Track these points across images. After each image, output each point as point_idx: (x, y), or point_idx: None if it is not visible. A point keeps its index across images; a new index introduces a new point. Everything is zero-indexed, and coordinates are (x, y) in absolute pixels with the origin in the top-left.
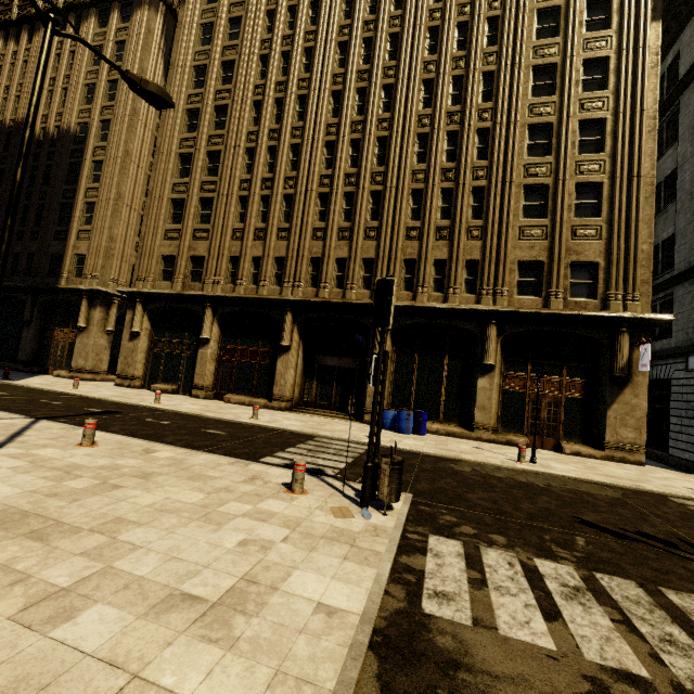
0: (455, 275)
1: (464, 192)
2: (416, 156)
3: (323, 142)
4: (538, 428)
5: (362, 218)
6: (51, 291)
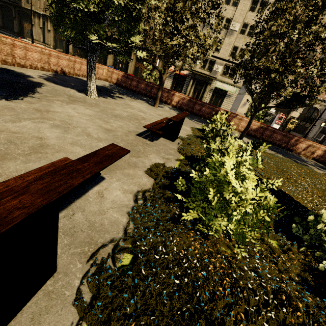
0: None
1: None
2: None
3: None
4: (140, 77)
5: None
6: (20, 7)
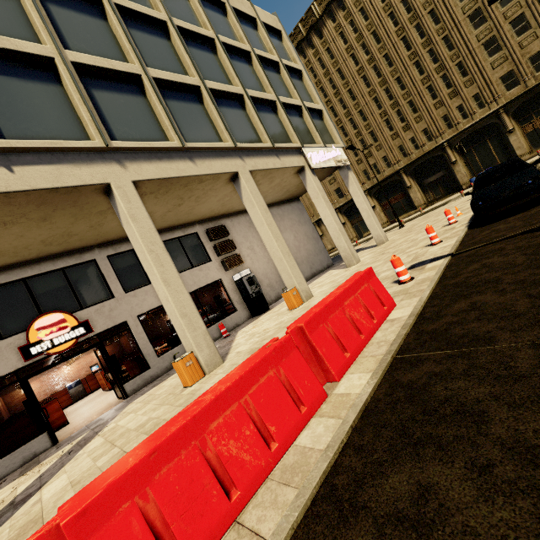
0: (470, 107)
1: (452, 71)
2: (418, 73)
3: (371, 101)
4: None
5: (410, 117)
6: None
